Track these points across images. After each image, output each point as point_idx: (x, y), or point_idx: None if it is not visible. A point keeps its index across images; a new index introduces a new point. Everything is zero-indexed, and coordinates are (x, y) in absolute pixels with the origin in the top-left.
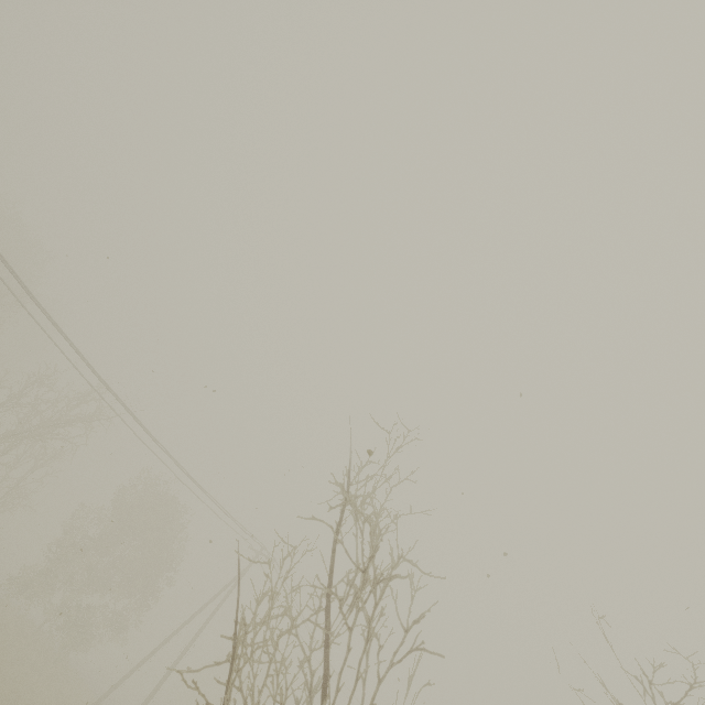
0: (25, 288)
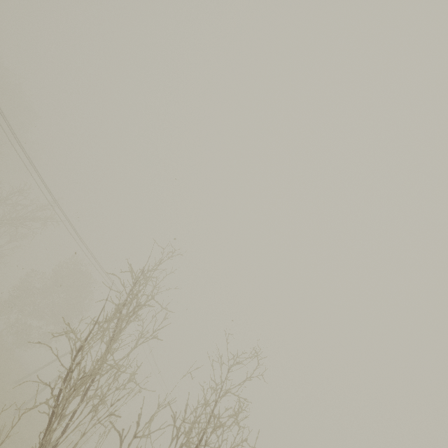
0: (16, 137)
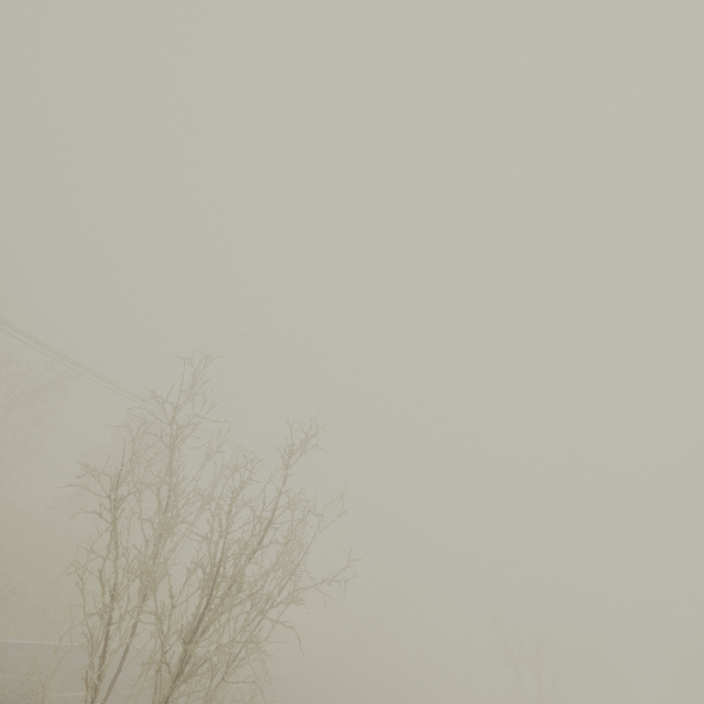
0: None
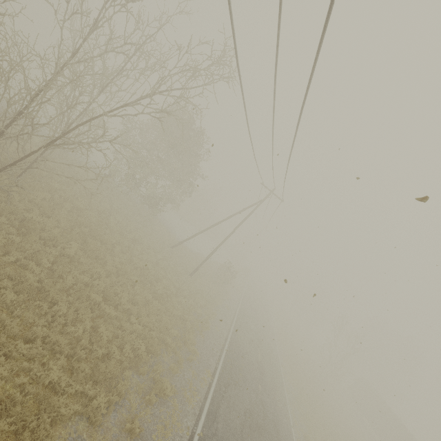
0: None
